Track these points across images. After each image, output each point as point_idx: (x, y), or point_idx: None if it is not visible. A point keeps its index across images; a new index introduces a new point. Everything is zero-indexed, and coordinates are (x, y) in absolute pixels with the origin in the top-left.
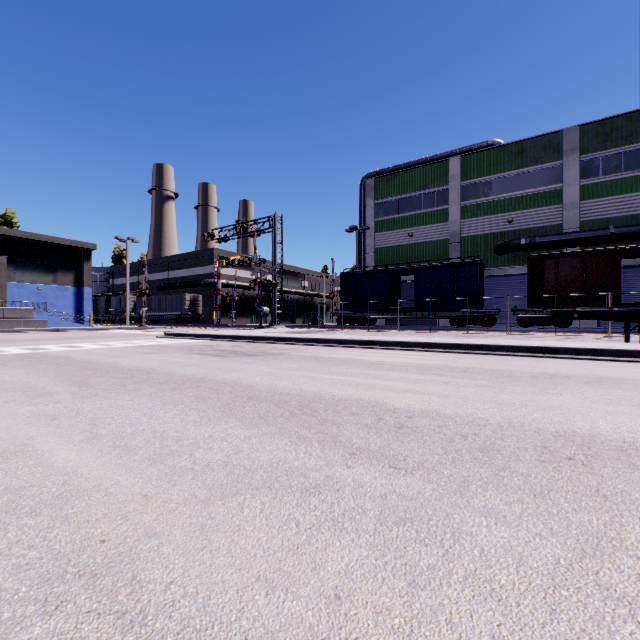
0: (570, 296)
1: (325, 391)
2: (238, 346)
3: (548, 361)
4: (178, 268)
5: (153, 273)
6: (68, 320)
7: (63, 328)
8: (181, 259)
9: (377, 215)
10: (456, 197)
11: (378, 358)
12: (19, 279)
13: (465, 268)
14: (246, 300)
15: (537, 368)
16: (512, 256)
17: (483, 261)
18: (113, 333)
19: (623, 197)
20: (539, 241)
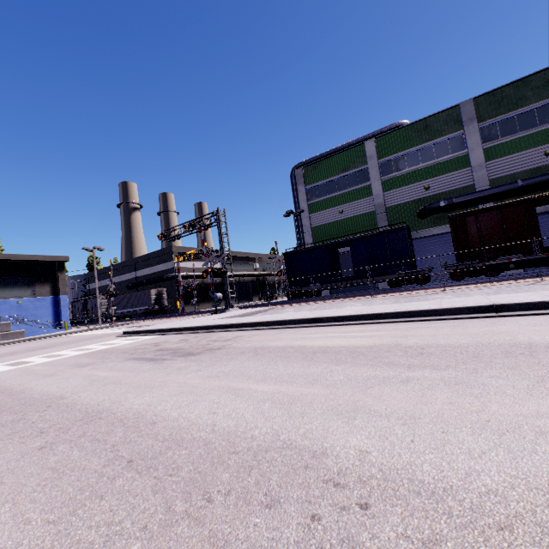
0: (495, 247)
1: (244, 426)
2: (184, 340)
3: (506, 322)
4: (143, 267)
5: (122, 274)
6: (48, 327)
7: (38, 336)
8: (145, 259)
9: (309, 199)
10: (376, 174)
11: (322, 341)
12: (0, 296)
13: (394, 234)
14: (206, 287)
15: (502, 336)
16: (434, 218)
17: (409, 226)
18: (81, 336)
19: (524, 153)
20: (456, 201)
